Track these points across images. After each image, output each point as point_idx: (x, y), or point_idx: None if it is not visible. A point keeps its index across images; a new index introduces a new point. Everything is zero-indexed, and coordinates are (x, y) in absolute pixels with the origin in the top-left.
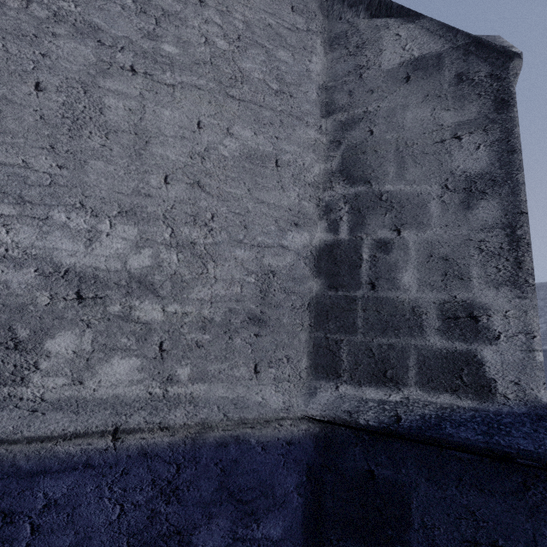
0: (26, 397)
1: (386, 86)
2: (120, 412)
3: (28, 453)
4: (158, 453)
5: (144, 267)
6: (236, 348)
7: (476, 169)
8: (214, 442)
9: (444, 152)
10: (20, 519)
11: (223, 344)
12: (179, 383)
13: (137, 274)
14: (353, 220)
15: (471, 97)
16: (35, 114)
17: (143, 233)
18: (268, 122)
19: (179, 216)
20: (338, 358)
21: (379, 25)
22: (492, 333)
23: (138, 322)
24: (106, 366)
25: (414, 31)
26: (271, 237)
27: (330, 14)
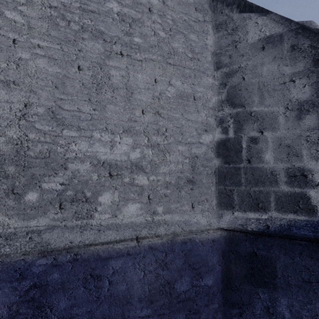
0: (93, 224)
1: (251, 52)
2: (136, 229)
3: (103, 249)
4: (157, 247)
5: (137, 158)
6: (182, 196)
7: (304, 98)
8: (180, 241)
9: (286, 89)
10: (104, 278)
11: (176, 194)
12: (158, 214)
13: (134, 162)
14: (236, 127)
15: (300, 58)
16: (79, 83)
17: (135, 141)
18: (188, 76)
19: (151, 131)
20: (232, 199)
21: (245, 17)
22: (314, 183)
23: (137, 186)
24: (125, 208)
25: (266, 20)
26: (194, 138)
27: (215, 10)
